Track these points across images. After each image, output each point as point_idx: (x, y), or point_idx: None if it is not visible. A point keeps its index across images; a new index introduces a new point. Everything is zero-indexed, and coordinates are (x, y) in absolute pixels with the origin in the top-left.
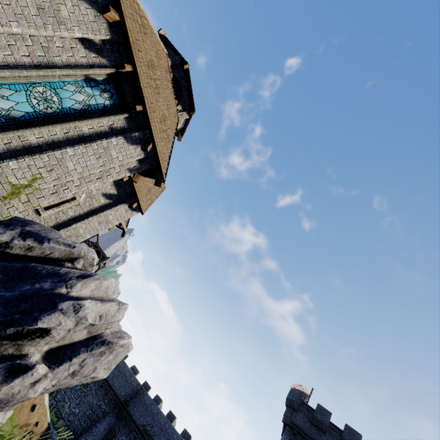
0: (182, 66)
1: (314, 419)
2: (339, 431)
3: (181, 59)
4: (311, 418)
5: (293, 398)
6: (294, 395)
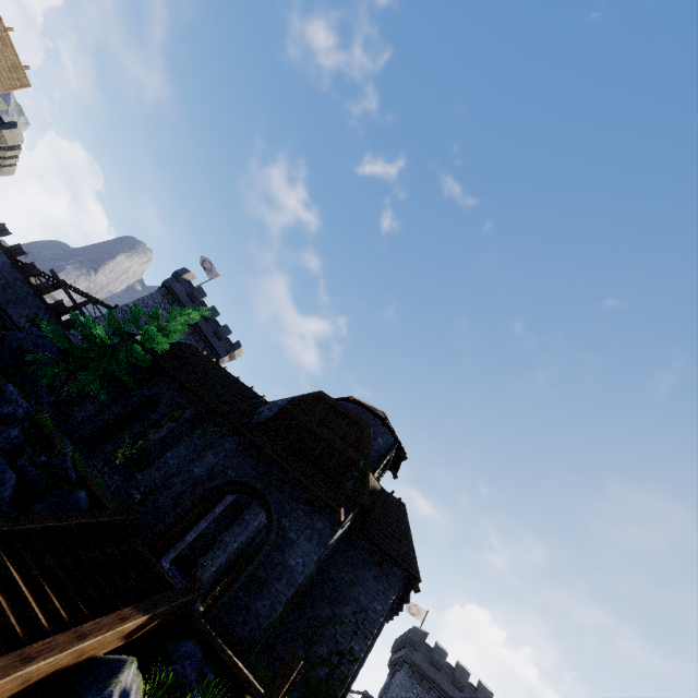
0: (398, 449)
1: (432, 660)
2: (452, 668)
3: (400, 446)
4: (430, 657)
5: (416, 639)
6: (416, 636)
